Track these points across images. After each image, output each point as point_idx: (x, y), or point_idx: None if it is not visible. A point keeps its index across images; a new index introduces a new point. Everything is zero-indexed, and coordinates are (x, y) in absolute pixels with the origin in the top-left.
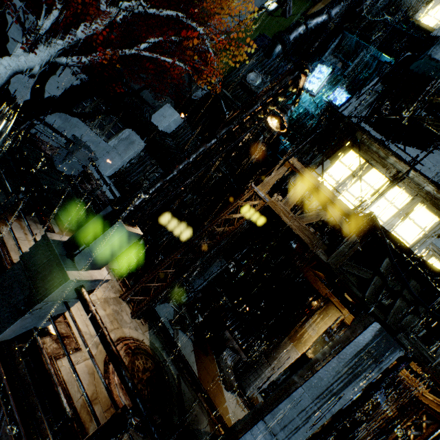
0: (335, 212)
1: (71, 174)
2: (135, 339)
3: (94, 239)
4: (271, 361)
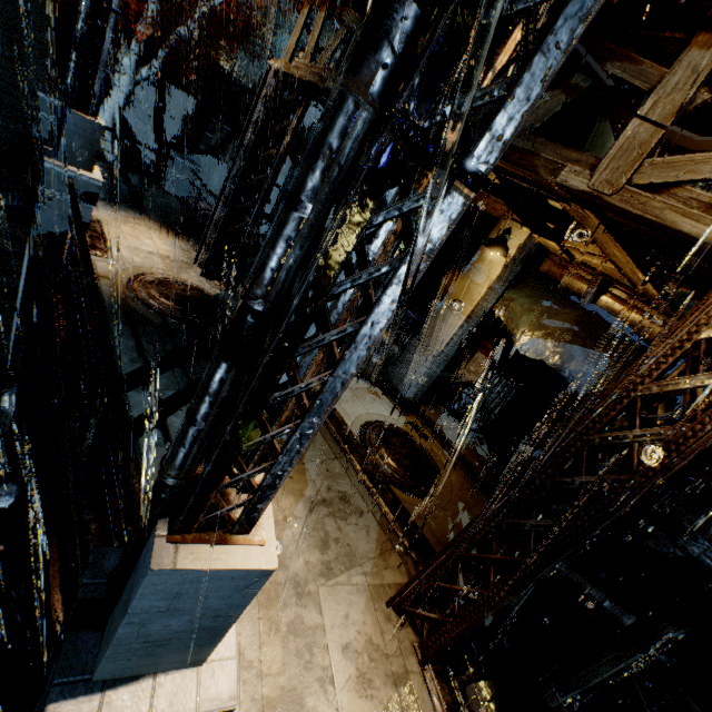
0: (349, 16)
1: (185, 197)
2: (192, 283)
3: (61, 132)
4: (425, 342)
